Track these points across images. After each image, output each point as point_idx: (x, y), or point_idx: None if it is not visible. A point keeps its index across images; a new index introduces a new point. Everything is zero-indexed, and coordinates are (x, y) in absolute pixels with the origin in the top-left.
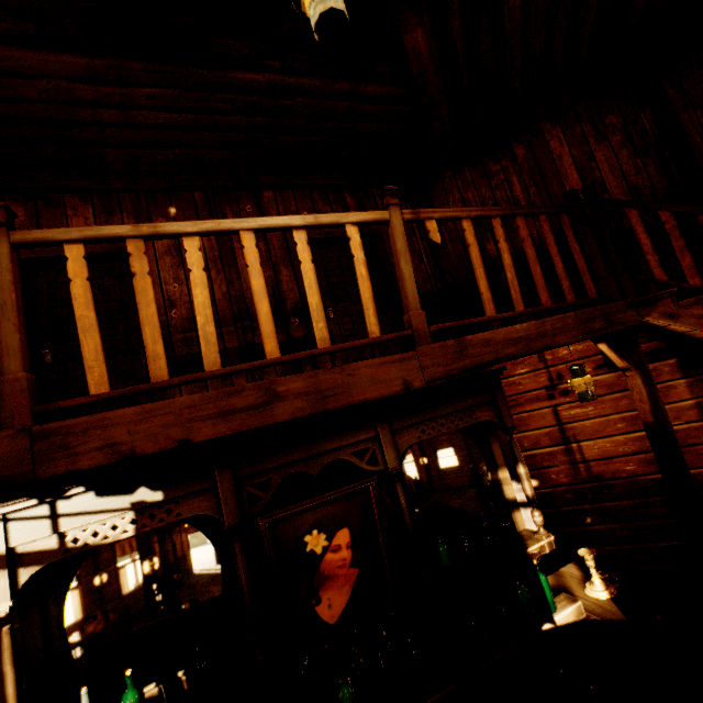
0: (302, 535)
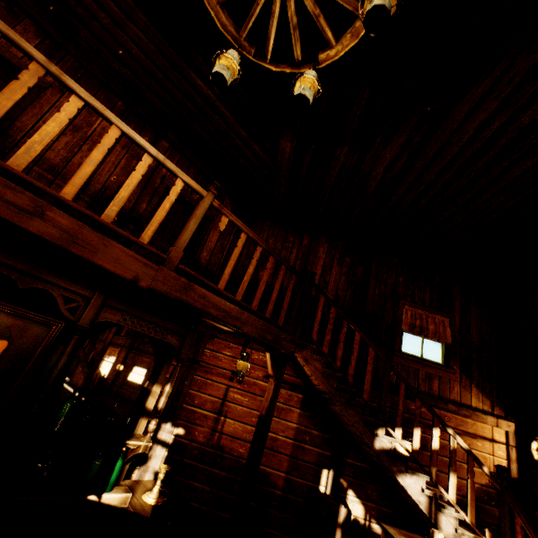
0: None
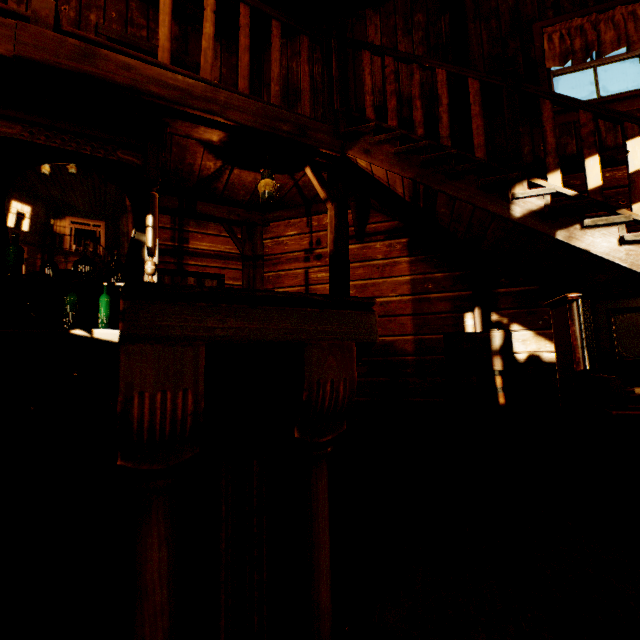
0: None
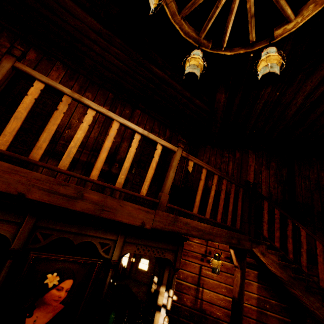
0: (48, 272)
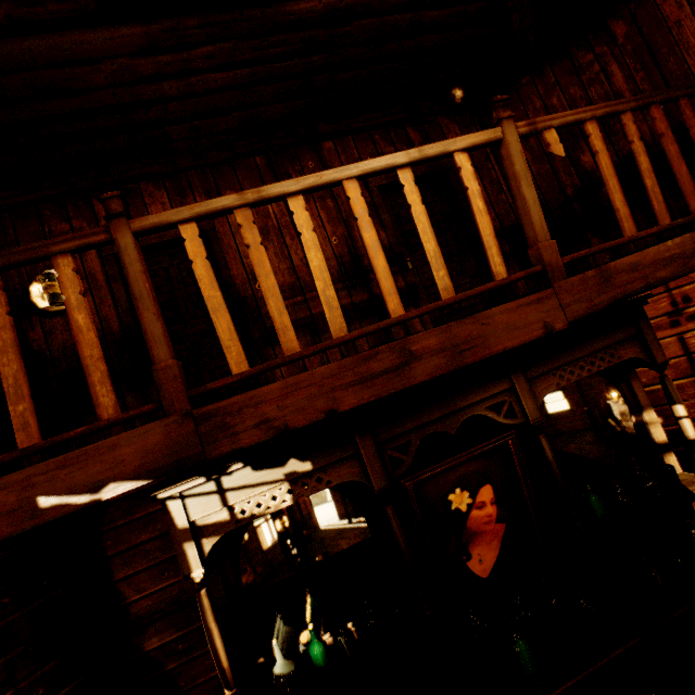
0: (445, 494)
